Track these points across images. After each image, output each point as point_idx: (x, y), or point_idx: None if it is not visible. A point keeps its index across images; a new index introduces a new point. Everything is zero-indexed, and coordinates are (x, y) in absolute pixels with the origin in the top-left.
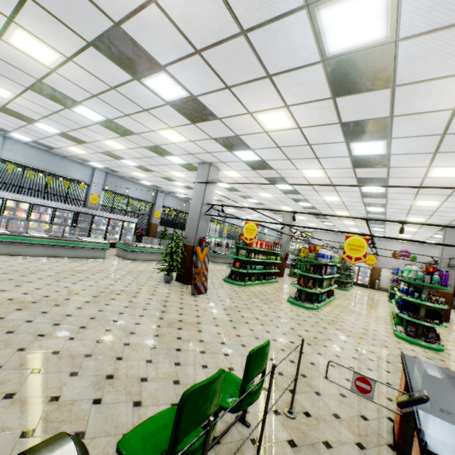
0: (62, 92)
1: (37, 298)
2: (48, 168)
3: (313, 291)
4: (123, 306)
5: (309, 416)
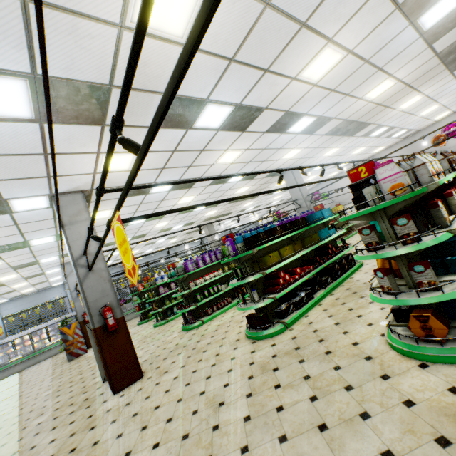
0: None
1: None
2: (34, 304)
3: (155, 311)
4: None
5: None
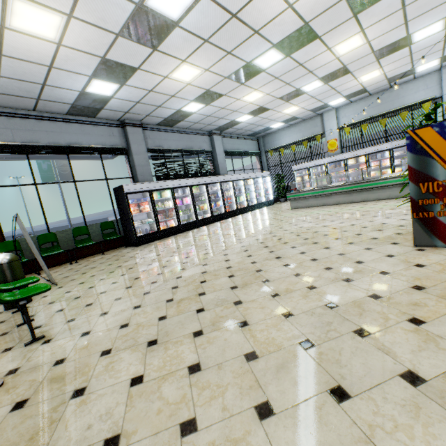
0: (235, 70)
1: (245, 234)
2: (379, 110)
3: None
4: (264, 246)
5: None
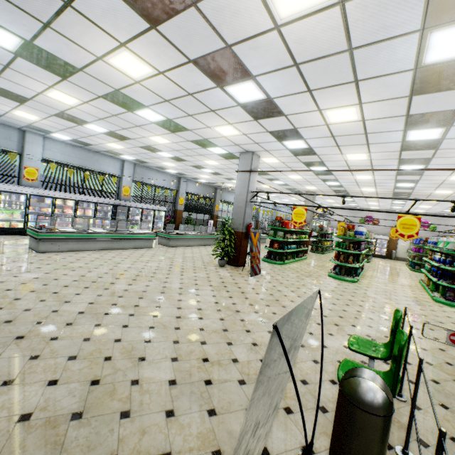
0: (135, 98)
1: (142, 287)
2: (84, 164)
3: (353, 266)
4: (210, 290)
5: (410, 364)
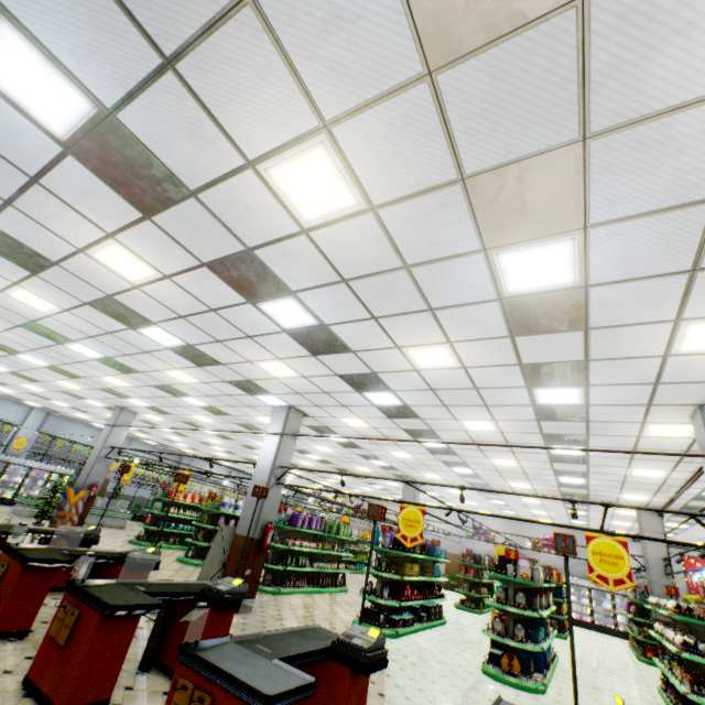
0: None
1: None
2: None
3: (199, 542)
4: None
5: None
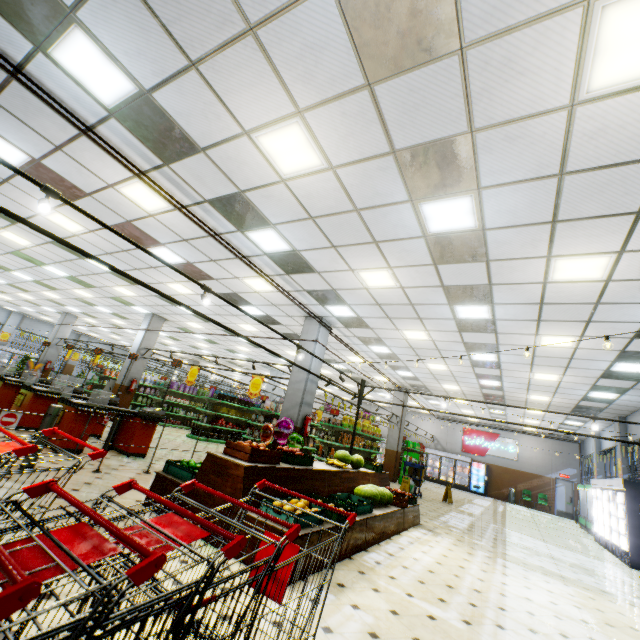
0: None
1: None
2: None
3: None
4: None
5: None
